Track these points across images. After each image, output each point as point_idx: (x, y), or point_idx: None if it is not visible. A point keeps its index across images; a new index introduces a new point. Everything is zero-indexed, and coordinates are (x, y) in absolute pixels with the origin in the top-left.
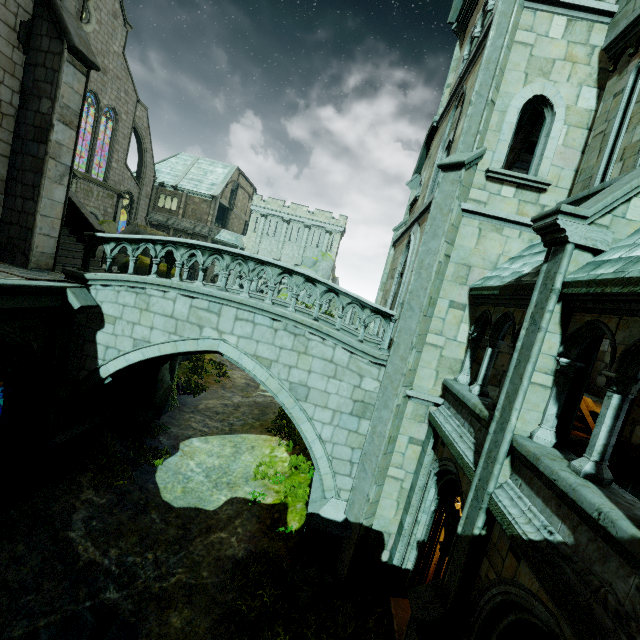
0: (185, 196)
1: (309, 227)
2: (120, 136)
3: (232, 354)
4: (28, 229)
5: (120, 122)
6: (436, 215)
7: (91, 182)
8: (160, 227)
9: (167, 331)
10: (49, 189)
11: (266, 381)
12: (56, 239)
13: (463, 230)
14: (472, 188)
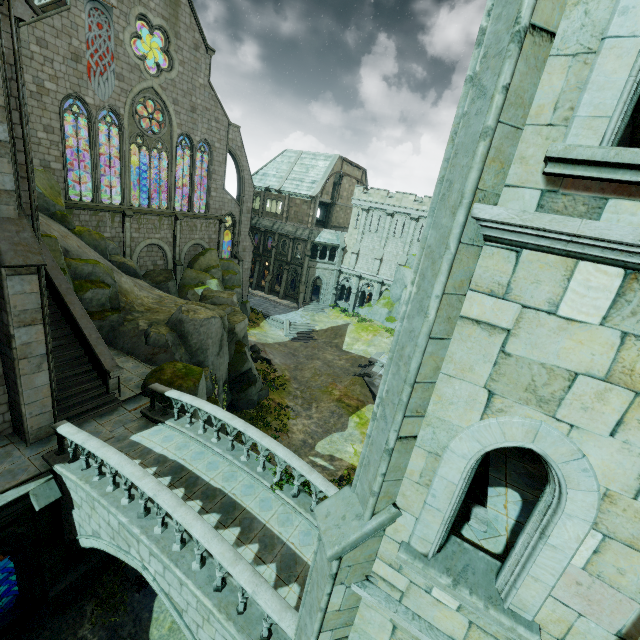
0: (287, 199)
1: (416, 219)
2: (216, 165)
3: (152, 583)
4: (21, 416)
5: (214, 152)
6: (314, 583)
7: (193, 218)
8: (267, 233)
9: (109, 534)
10: (29, 382)
11: (180, 624)
12: (51, 411)
13: (366, 611)
14: (378, 559)
